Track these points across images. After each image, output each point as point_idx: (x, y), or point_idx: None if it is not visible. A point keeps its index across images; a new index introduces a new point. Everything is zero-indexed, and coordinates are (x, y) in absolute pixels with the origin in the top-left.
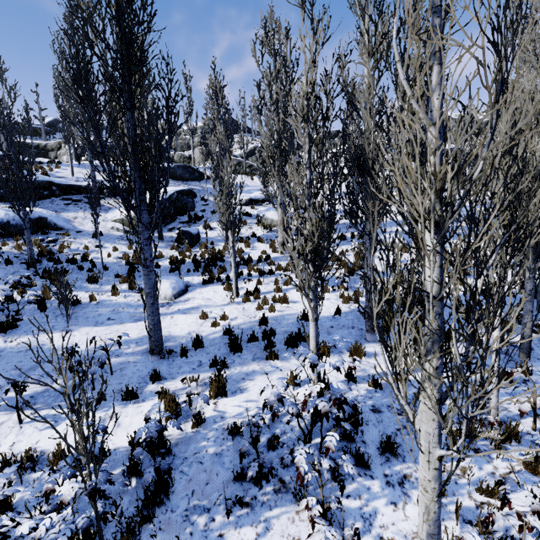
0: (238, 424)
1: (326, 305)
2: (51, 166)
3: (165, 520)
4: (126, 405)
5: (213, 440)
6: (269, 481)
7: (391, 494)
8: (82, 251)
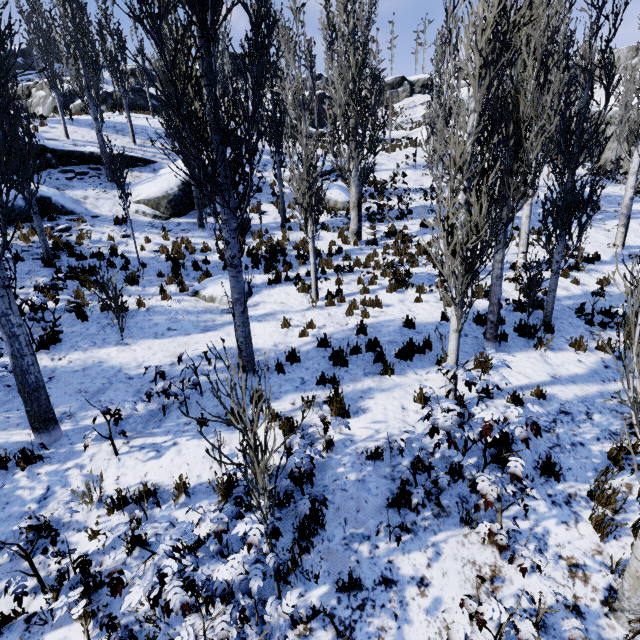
0: (372, 448)
1: (427, 308)
2: (34, 123)
3: (325, 549)
4: (234, 430)
5: (349, 465)
6: (425, 506)
7: (560, 513)
8: (106, 242)
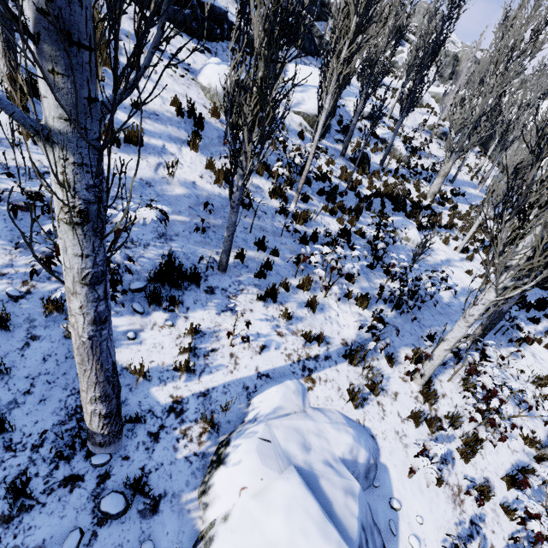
0: None
1: None
2: None
3: None
4: (529, 346)
5: None
6: None
7: None
8: None
